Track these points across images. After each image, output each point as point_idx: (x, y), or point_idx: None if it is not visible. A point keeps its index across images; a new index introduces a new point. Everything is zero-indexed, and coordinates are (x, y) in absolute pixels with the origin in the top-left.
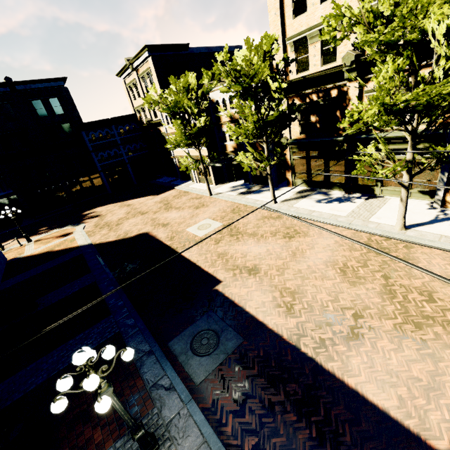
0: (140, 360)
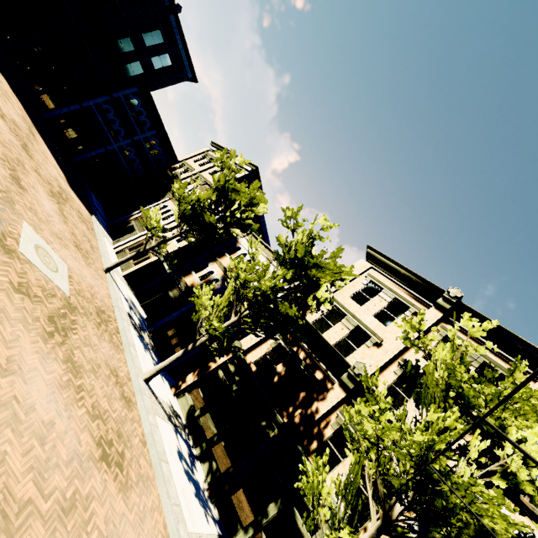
0: None
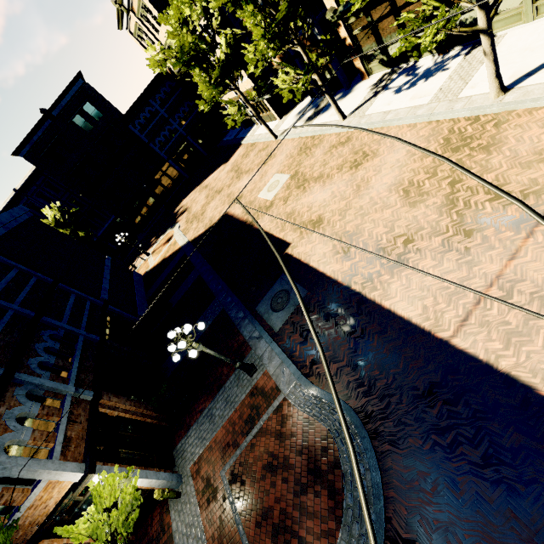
0: (239, 324)
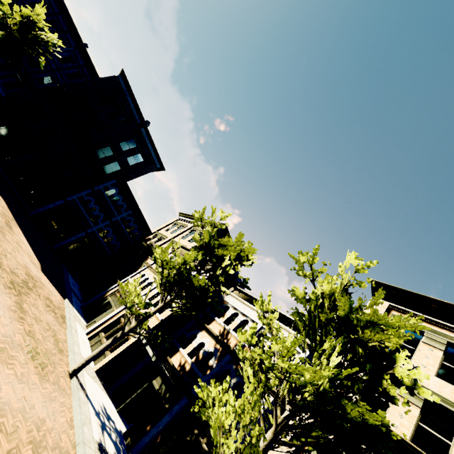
0: None
